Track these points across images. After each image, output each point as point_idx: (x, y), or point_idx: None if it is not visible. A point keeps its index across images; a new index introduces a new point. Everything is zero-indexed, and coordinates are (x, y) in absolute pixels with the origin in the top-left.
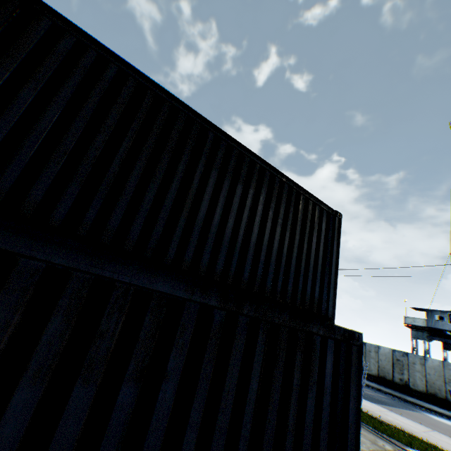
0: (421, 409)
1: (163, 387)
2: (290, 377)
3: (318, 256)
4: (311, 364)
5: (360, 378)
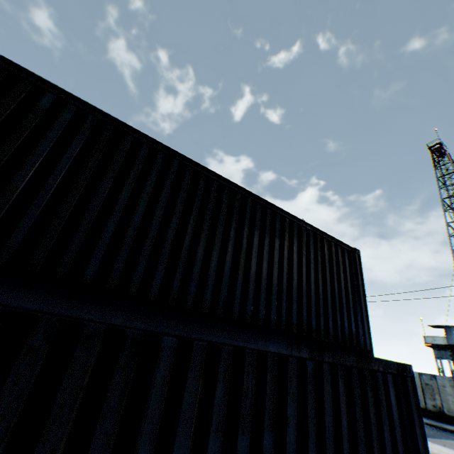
0: None
1: (288, 431)
2: (367, 412)
3: (348, 292)
4: (379, 399)
5: (418, 407)
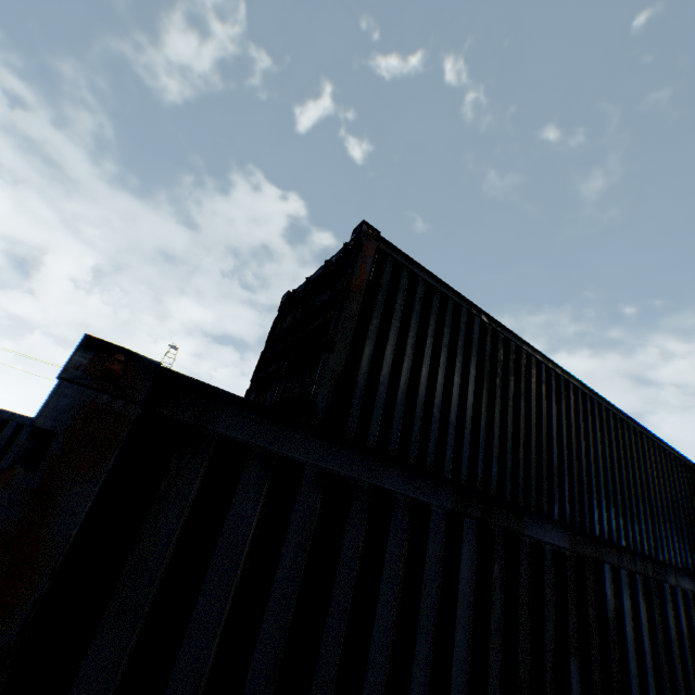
0: None
1: None
2: None
3: None
4: None
5: None
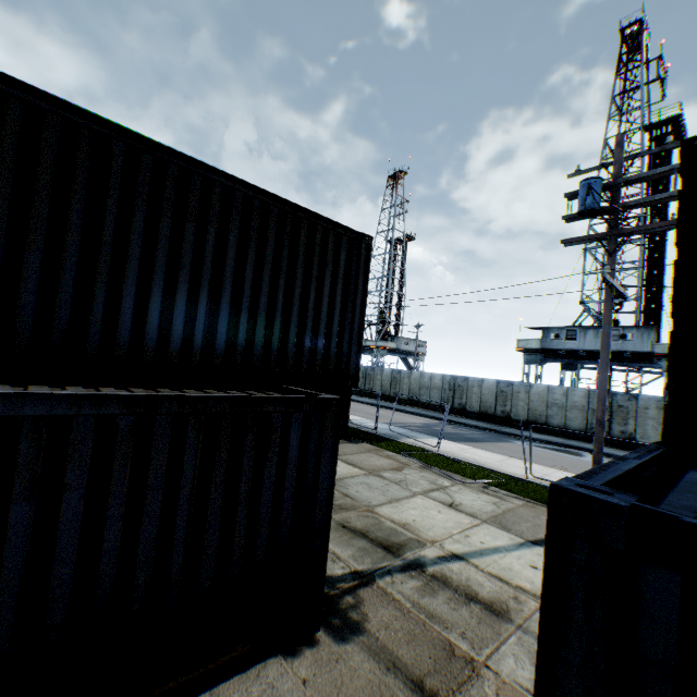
0: (516, 439)
1: (67, 498)
2: (239, 458)
3: (335, 302)
4: (268, 442)
5: (337, 442)
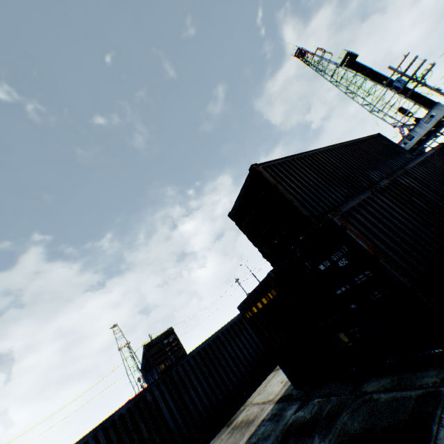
0: None
1: None
2: None
3: (394, 148)
4: None
5: None
